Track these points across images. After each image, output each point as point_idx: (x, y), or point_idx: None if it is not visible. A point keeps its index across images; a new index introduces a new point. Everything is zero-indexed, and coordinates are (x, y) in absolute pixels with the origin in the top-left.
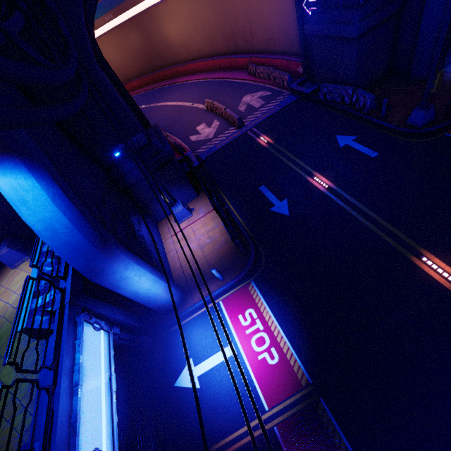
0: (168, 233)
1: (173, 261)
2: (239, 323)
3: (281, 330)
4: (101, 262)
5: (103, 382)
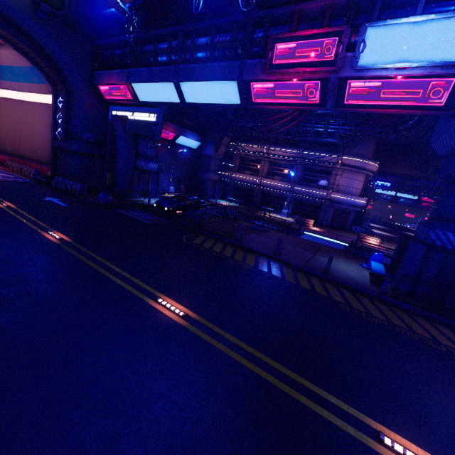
0: None
1: None
2: None
3: None
4: None
5: None
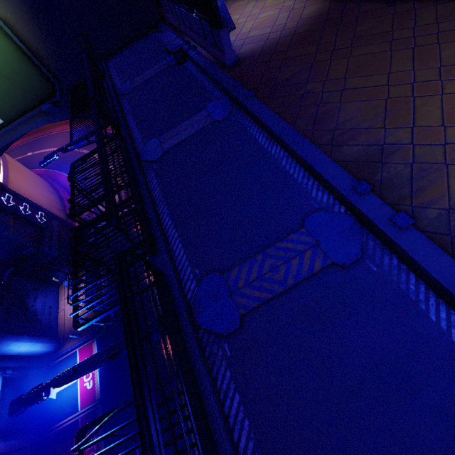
0: (63, 296)
1: (61, 318)
2: None
3: (98, 371)
4: None
5: None
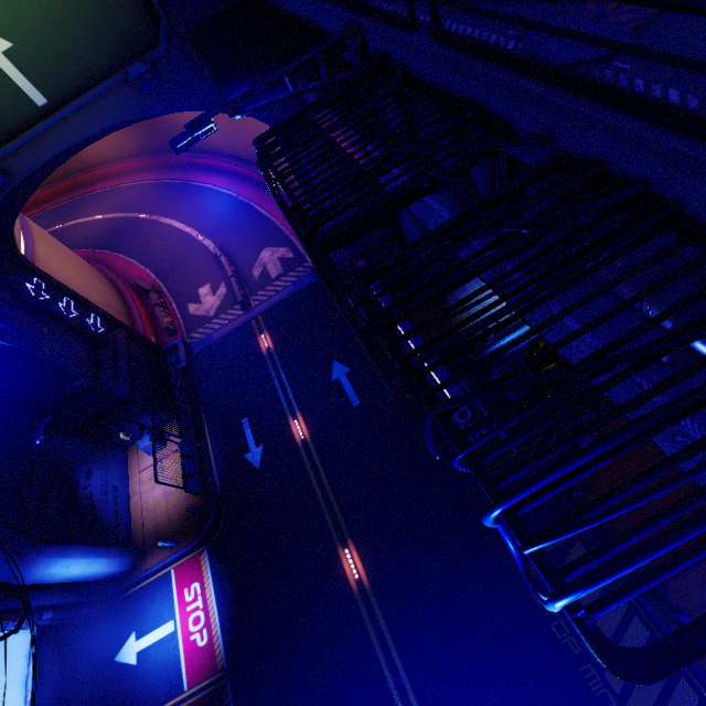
0: (136, 467)
1: (135, 509)
2: (183, 597)
3: (216, 611)
4: (16, 571)
5: (17, 686)
